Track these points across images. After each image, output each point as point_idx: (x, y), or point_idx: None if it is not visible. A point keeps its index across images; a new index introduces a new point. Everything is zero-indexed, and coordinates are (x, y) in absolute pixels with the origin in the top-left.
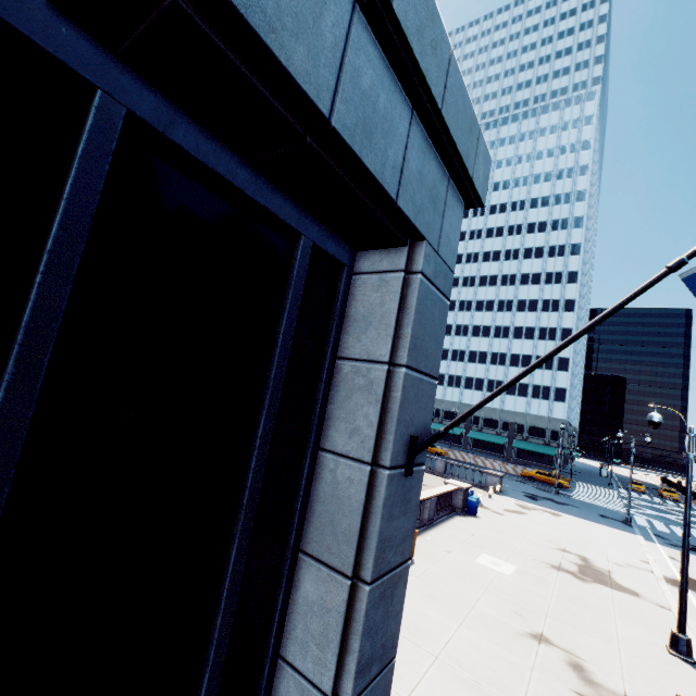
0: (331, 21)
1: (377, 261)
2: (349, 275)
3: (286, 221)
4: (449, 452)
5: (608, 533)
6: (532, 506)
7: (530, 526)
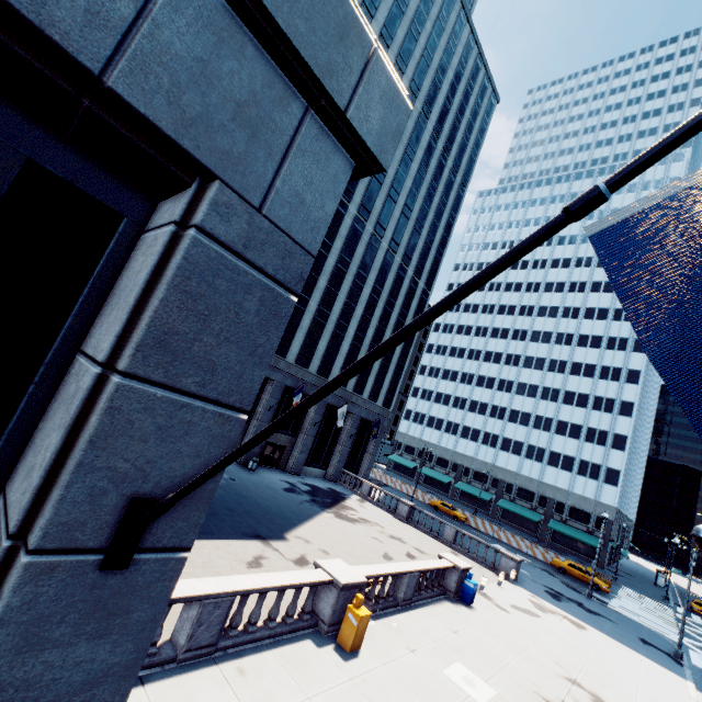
0: None
1: (164, 212)
2: (133, 232)
3: None
4: (470, 519)
5: (645, 668)
6: (551, 607)
7: (537, 636)
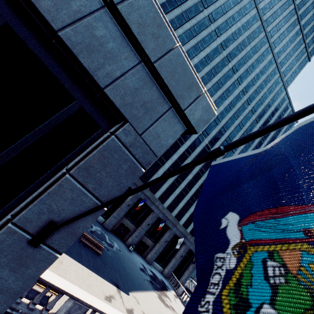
0: (80, 4)
1: (112, 129)
2: (102, 133)
3: (69, 90)
4: None
5: None
6: None
7: None
